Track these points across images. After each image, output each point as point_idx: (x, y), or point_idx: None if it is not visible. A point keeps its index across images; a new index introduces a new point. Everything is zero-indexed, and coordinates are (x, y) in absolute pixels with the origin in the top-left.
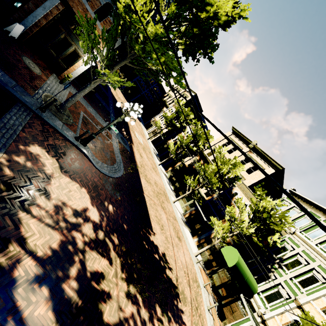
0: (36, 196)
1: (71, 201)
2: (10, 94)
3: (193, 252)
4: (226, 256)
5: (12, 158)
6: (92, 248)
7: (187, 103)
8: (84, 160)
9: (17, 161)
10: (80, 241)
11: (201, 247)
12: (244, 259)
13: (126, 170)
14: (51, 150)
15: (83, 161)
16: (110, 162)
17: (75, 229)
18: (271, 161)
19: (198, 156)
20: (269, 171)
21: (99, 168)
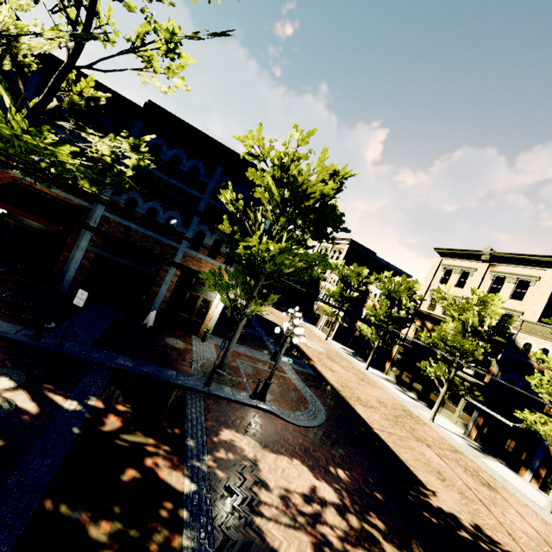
0: (257, 492)
1: (292, 483)
2: (178, 387)
3: (541, 505)
4: None
5: (216, 456)
6: (355, 545)
7: (346, 257)
8: (273, 420)
9: (220, 457)
10: (333, 537)
11: (551, 488)
12: None
13: (327, 406)
14: (238, 427)
15: (273, 422)
16: (302, 406)
17: (318, 522)
18: (539, 259)
19: (416, 320)
20: (551, 277)
21: (294, 422)
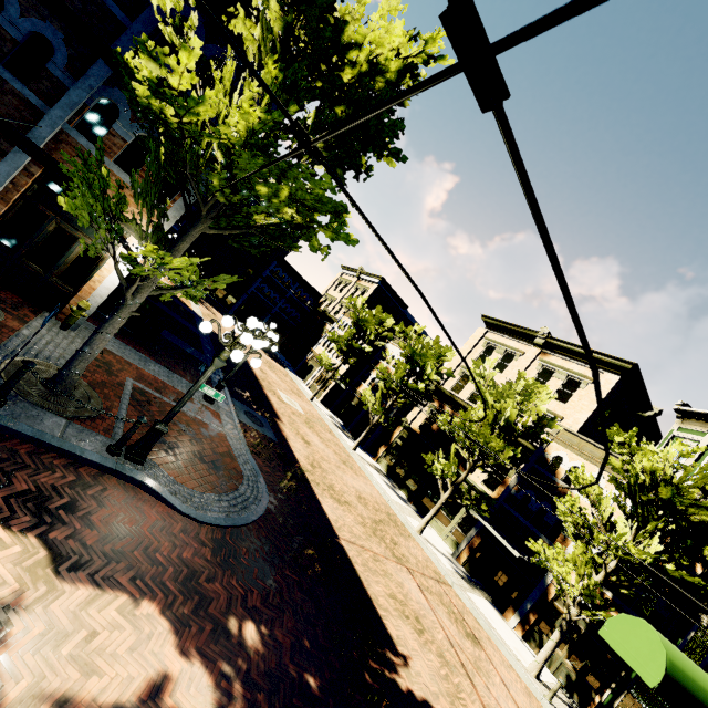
0: None
1: (97, 677)
2: None
3: (525, 665)
4: (625, 652)
5: None
6: None
7: (370, 300)
8: (143, 504)
9: None
10: None
11: (537, 639)
12: (668, 636)
13: (275, 492)
14: (19, 510)
15: (139, 508)
16: (227, 484)
17: None
18: (600, 357)
19: (434, 401)
20: (607, 382)
21: (193, 513)
